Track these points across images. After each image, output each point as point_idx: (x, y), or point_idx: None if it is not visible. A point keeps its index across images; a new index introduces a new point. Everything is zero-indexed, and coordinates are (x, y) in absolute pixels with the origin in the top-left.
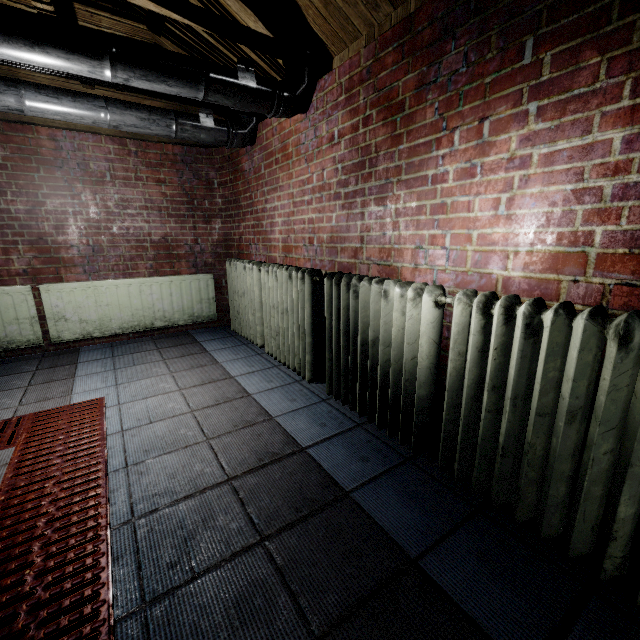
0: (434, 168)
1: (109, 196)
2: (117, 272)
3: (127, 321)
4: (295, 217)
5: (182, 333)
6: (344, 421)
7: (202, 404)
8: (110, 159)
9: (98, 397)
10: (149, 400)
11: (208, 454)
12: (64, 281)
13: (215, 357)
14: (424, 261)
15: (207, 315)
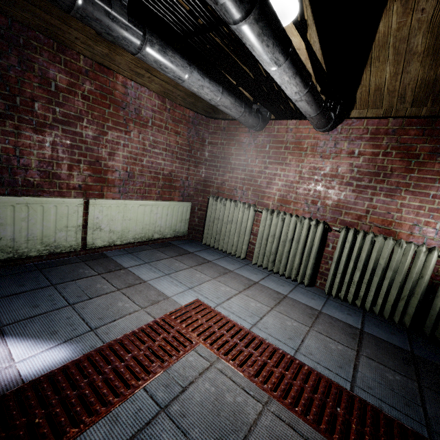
0: (435, 191)
1: (147, 137)
2: (138, 194)
3: (138, 233)
4: (300, 185)
5: (168, 244)
6: (355, 311)
7: (270, 303)
8: (154, 110)
9: (194, 299)
10: (233, 301)
11: (325, 337)
12: (104, 197)
13: (223, 266)
14: (418, 232)
15: (182, 231)
